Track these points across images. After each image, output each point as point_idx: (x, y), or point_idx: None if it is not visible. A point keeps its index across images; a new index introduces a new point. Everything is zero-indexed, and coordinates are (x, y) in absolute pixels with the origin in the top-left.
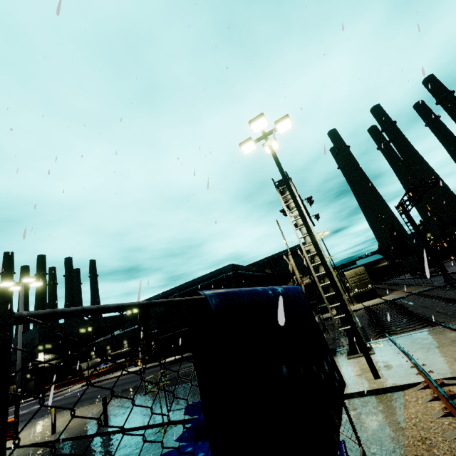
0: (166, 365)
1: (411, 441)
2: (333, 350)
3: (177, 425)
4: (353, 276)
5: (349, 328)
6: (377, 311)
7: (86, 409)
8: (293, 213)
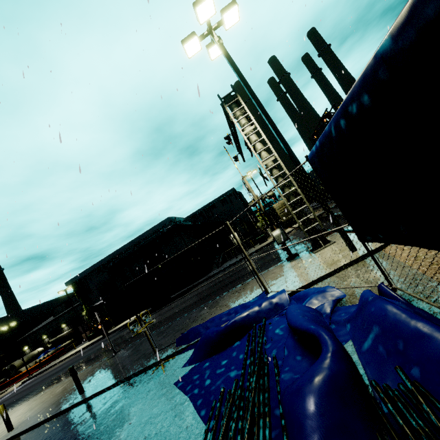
0: (121, 329)
1: (425, 268)
2: (295, 254)
3: (174, 357)
4: (281, 206)
5: (312, 227)
6: None
7: (43, 394)
8: (246, 130)
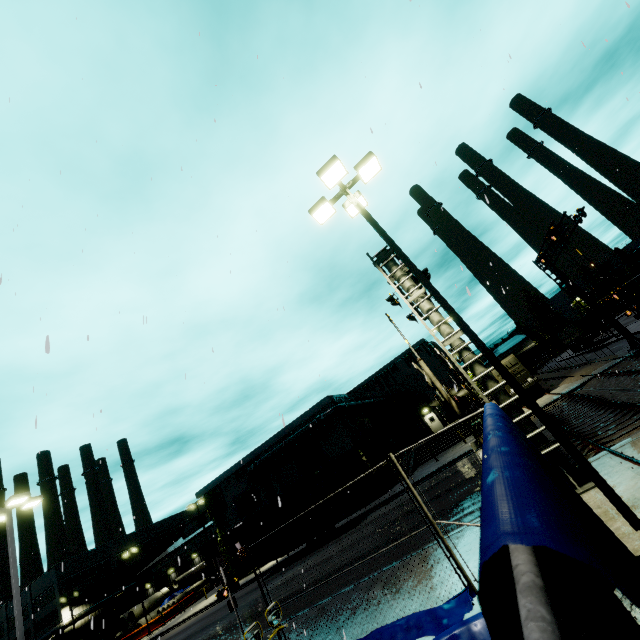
0: (265, 576)
1: None
2: None
3: None
4: None
5: (549, 451)
6: (558, 413)
7: None
8: (412, 296)
